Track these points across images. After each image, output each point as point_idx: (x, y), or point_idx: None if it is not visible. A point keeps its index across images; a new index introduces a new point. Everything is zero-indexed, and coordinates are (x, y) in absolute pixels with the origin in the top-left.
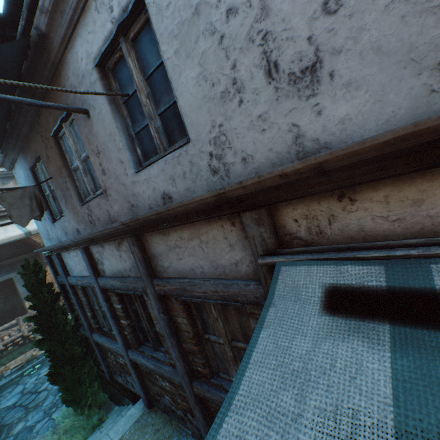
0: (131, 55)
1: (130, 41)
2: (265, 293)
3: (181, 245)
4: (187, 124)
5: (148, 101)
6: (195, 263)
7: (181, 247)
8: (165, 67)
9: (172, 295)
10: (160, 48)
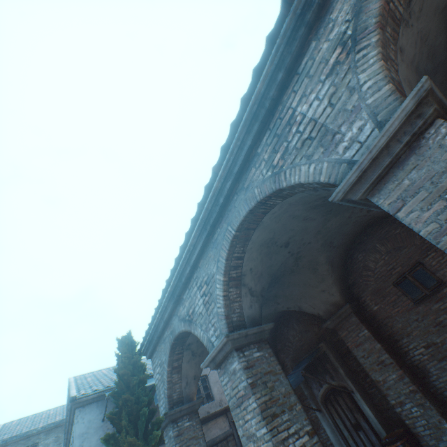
0: (200, 381)
1: (200, 379)
2: (232, 429)
3: (212, 426)
4: (215, 396)
5: (203, 390)
6: (216, 430)
7: (211, 427)
8: (208, 385)
9: (209, 446)
10: (209, 383)
